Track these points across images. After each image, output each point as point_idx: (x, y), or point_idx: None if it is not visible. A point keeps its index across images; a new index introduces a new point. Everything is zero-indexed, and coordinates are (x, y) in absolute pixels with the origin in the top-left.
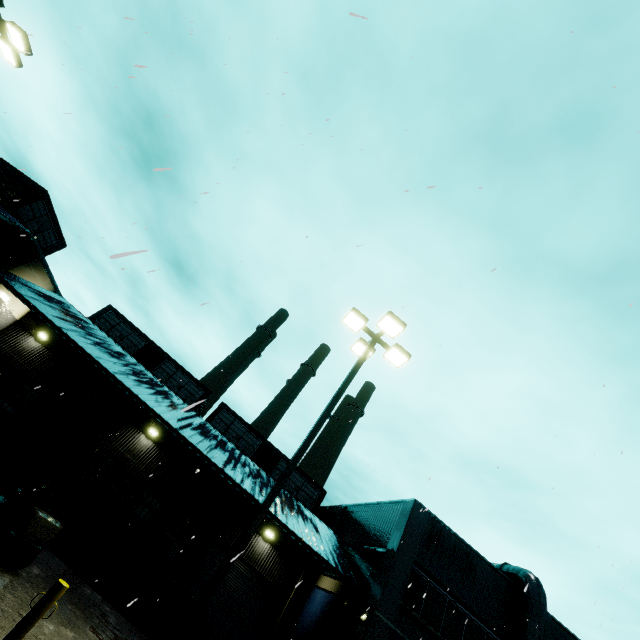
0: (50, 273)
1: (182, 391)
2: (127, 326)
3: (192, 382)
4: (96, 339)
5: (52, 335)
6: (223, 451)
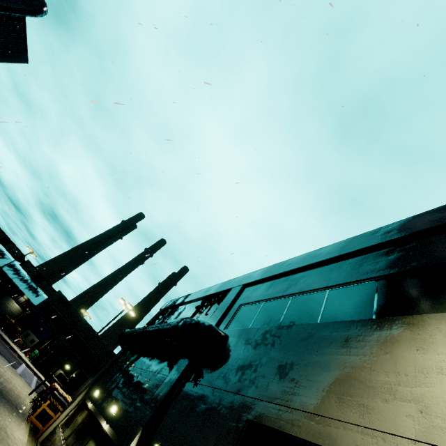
0: None
1: (14, 254)
2: None
3: (19, 251)
4: None
5: None
6: (14, 272)
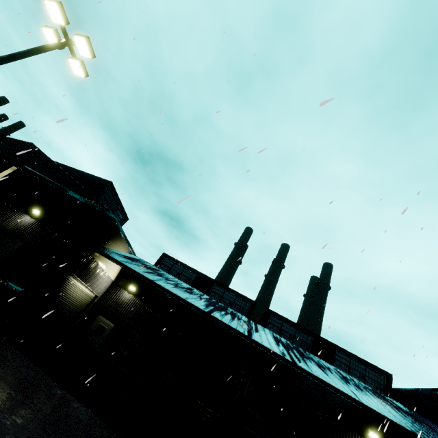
0: (127, 240)
1: (234, 306)
2: (179, 265)
3: (238, 297)
4: (172, 282)
5: (137, 286)
6: (308, 360)
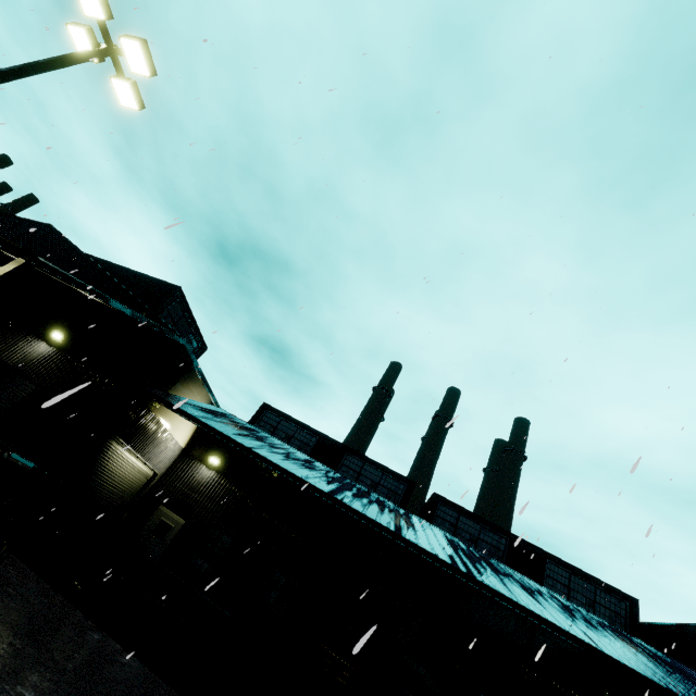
0: (205, 382)
1: (379, 490)
2: (289, 423)
3: (386, 475)
4: (280, 450)
5: (223, 457)
6: (507, 579)
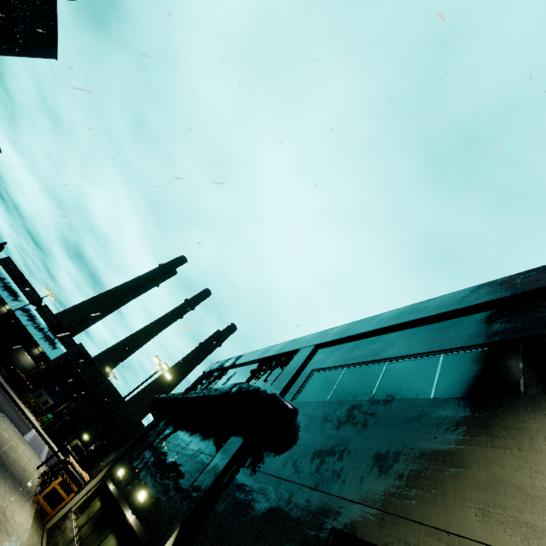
0: None
1: (30, 296)
2: (14, 266)
3: (35, 294)
4: None
5: None
6: (28, 317)
